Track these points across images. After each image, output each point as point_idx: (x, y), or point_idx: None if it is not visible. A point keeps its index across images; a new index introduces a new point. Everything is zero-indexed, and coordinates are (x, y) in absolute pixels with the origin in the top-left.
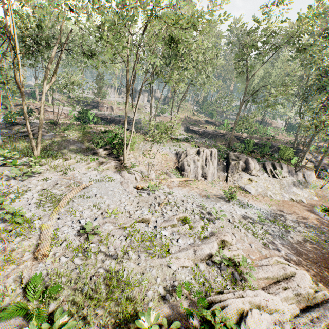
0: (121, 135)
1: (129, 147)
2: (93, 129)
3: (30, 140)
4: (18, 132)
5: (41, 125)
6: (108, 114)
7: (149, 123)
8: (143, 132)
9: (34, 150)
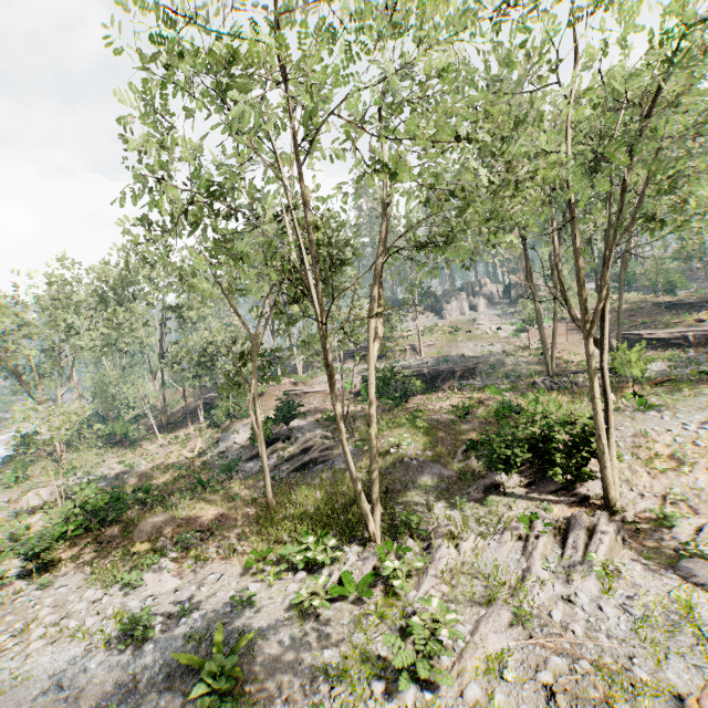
0: (551, 418)
1: (614, 455)
2: (428, 413)
3: (358, 497)
4: (283, 461)
5: (376, 450)
6: (417, 364)
7: (546, 358)
8: (549, 385)
9: (369, 525)
